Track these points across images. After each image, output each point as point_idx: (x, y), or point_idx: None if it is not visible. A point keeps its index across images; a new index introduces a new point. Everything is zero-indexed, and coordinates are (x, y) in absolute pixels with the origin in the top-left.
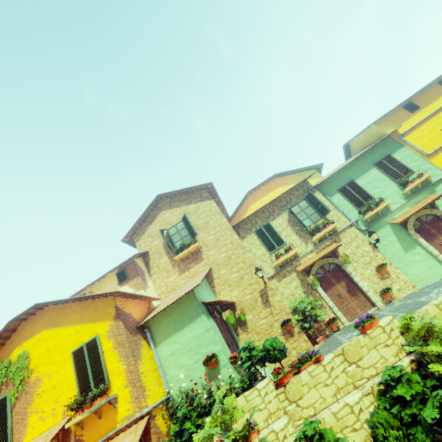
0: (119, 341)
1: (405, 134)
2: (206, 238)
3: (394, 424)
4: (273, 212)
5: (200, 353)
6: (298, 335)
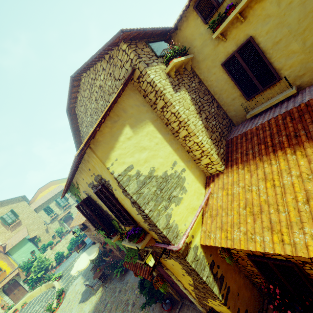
0: (2, 257)
1: None
2: (23, 216)
3: (70, 246)
4: (50, 201)
5: (29, 251)
6: (57, 238)
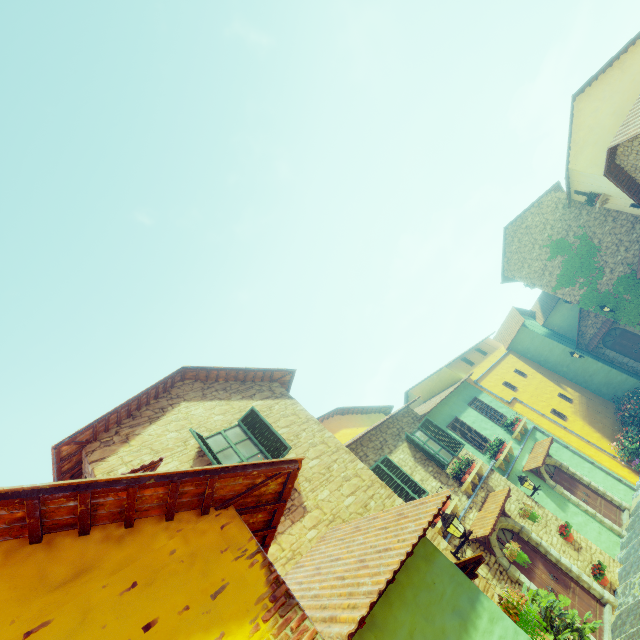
0: None
1: (478, 381)
2: (303, 463)
3: None
4: (386, 441)
5: None
6: None
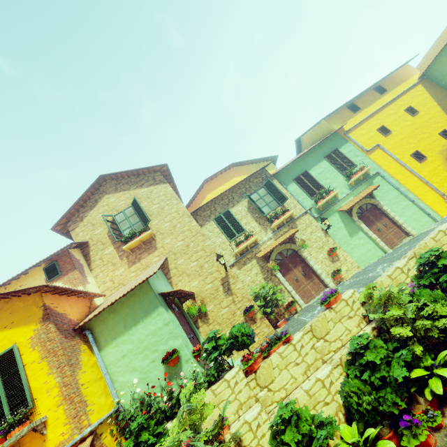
0: (49, 348)
1: (349, 131)
2: (161, 225)
3: (365, 390)
4: (233, 199)
5: (158, 350)
6: (260, 321)
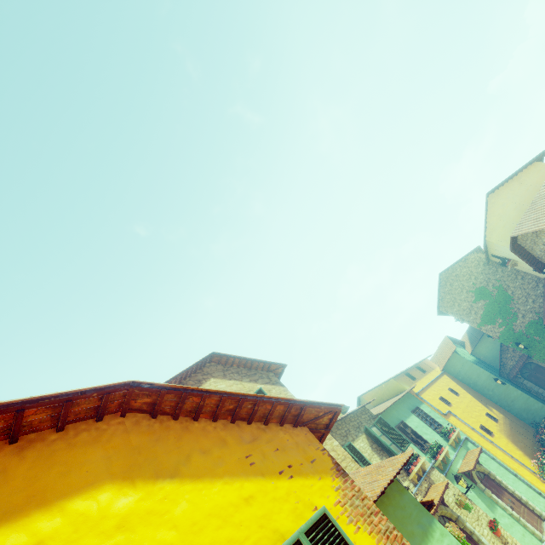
0: (384, 530)
1: (419, 394)
2: None
3: None
4: (349, 431)
5: None
6: None
